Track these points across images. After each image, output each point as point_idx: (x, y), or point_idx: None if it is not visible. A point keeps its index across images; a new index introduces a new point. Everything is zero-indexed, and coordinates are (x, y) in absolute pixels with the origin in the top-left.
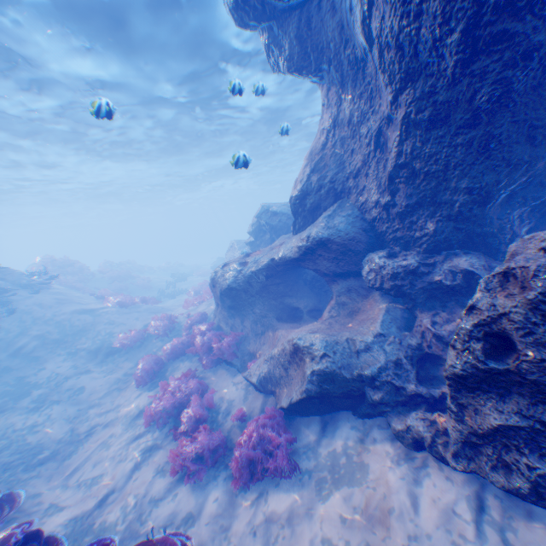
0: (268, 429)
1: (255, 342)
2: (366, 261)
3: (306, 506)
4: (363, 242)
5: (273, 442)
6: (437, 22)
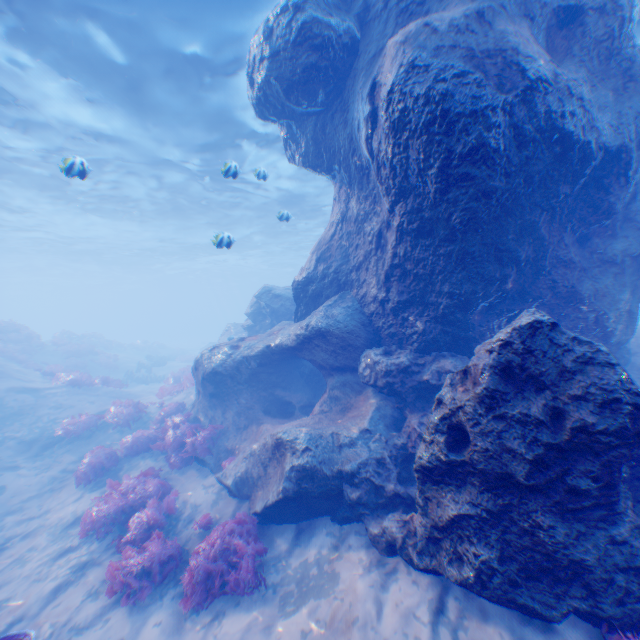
0: (235, 536)
1: (236, 438)
2: (362, 354)
3: (266, 623)
4: (360, 335)
5: (239, 552)
6: (419, 156)
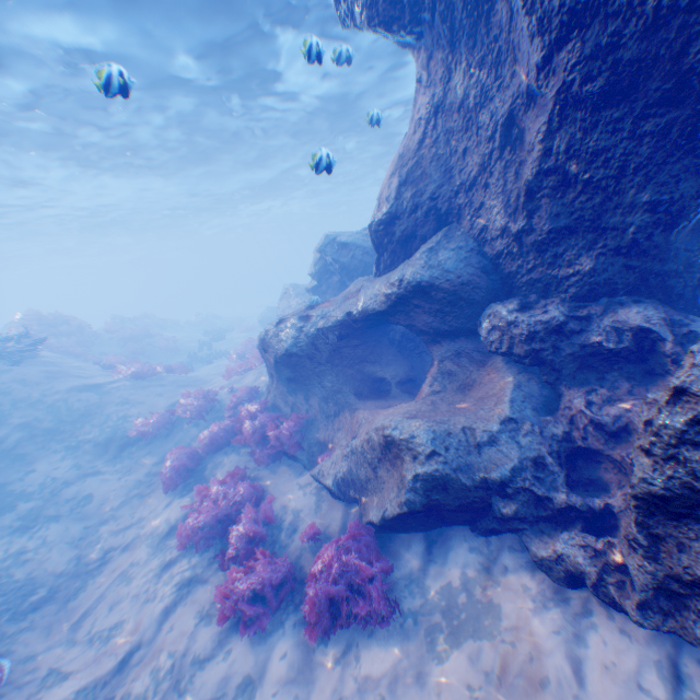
0: (353, 555)
1: (326, 427)
2: (486, 314)
3: (416, 669)
4: (480, 287)
5: (361, 573)
6: None
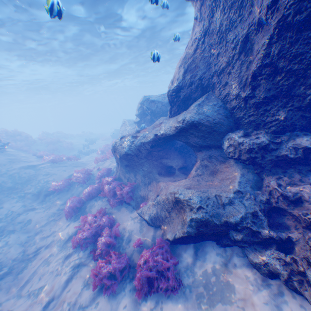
0: (159, 256)
1: (144, 189)
2: (226, 138)
3: None
4: (223, 124)
5: (163, 265)
6: None
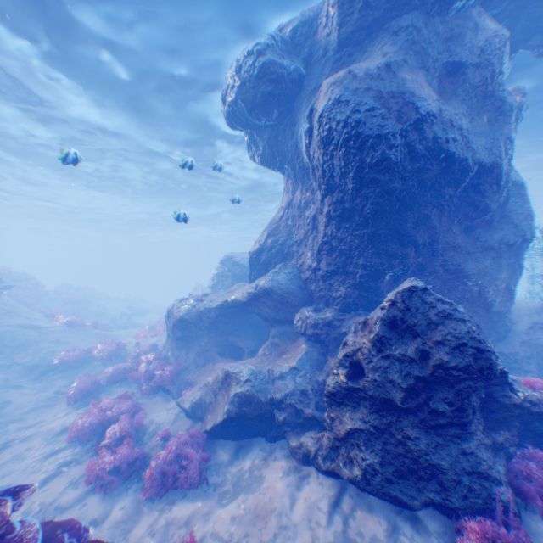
0: (188, 446)
1: (196, 373)
2: (297, 310)
3: (205, 510)
4: (297, 295)
5: (190, 458)
6: (341, 163)
